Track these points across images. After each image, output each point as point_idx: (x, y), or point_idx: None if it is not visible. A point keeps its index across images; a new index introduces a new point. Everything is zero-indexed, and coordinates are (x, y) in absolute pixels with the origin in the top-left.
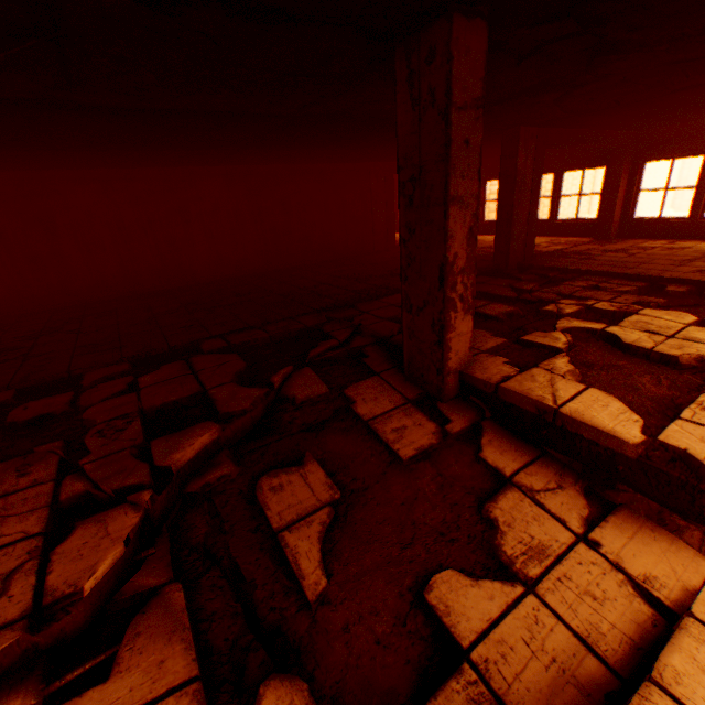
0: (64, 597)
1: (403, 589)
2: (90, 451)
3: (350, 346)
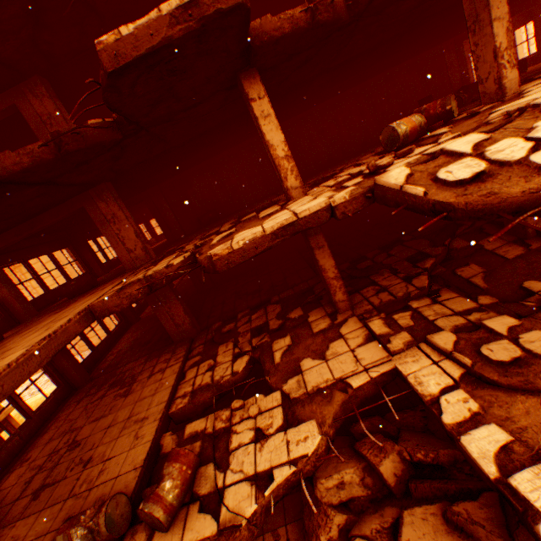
0: (421, 287)
1: (513, 287)
2: (395, 269)
3: (473, 227)
